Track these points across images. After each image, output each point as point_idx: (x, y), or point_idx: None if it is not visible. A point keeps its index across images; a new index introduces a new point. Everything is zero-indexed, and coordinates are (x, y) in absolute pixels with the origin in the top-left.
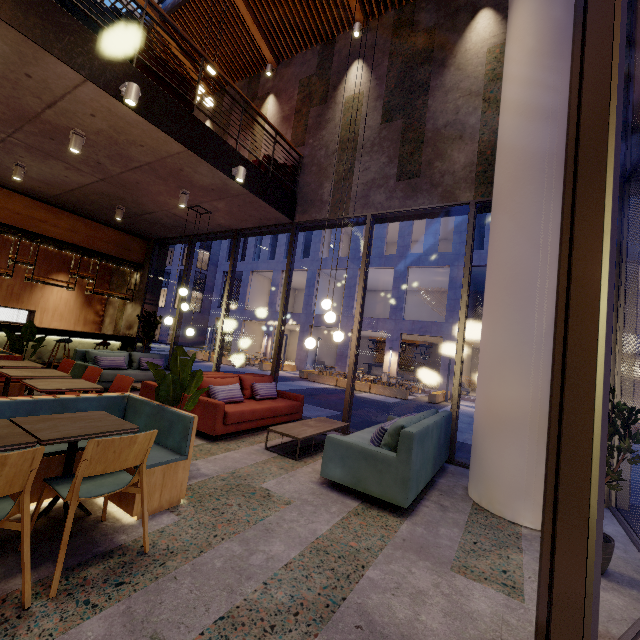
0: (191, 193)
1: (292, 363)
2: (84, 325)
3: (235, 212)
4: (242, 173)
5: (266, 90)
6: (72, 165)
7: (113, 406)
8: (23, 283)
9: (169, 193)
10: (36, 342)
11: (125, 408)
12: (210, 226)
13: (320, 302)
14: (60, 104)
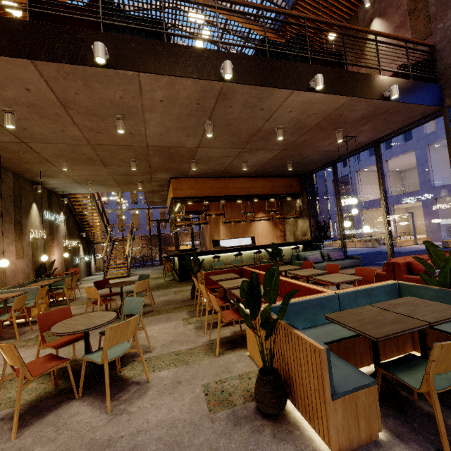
0: (342, 129)
1: (419, 236)
2: (276, 239)
3: (378, 127)
4: (395, 90)
5: (367, 20)
6: (268, 149)
7: (391, 291)
8: (246, 223)
9: (325, 137)
10: (278, 253)
11: (398, 292)
12: (350, 148)
13: (438, 174)
14: (273, 116)
